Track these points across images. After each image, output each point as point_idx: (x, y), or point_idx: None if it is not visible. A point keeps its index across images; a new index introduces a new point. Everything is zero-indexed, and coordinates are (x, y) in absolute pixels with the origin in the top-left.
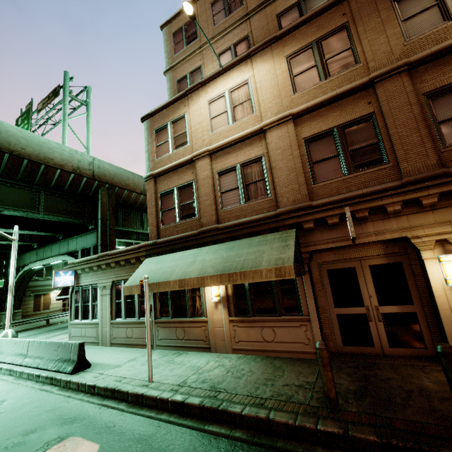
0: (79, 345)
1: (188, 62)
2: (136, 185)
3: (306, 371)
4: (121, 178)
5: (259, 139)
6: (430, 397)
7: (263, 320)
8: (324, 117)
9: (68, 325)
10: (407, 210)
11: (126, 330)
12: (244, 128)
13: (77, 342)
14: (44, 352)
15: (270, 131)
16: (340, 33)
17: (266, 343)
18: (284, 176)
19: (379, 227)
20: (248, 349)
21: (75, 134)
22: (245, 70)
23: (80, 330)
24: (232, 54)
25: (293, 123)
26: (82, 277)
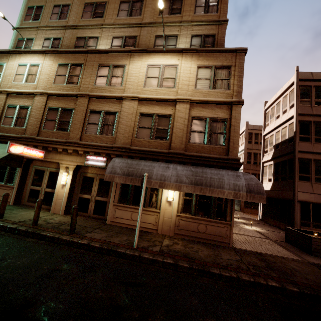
0: None
1: (29, 31)
2: None
3: None
4: None
5: (32, 97)
6: (13, 214)
7: None
8: (59, 101)
9: None
10: (64, 152)
11: None
12: (28, 88)
13: None
14: None
15: (37, 96)
16: (79, 67)
17: None
18: (33, 120)
19: (53, 156)
20: None
21: None
22: (41, 58)
23: None
24: (51, 43)
25: (47, 97)
26: None
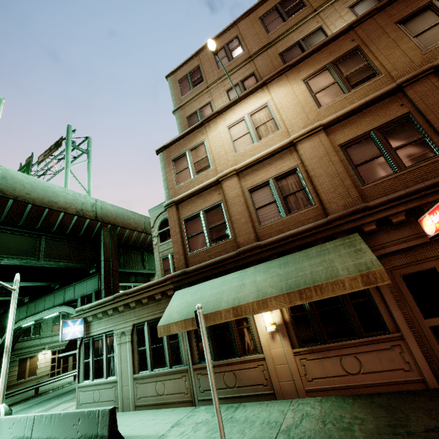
0: (110, 412)
1: (196, 101)
2: (137, 224)
3: (432, 406)
4: (123, 217)
5: (289, 152)
6: None
7: (340, 347)
8: (356, 123)
9: (63, 392)
10: None
11: (155, 385)
12: (271, 144)
13: (106, 409)
14: (56, 429)
15: (301, 143)
16: (354, 54)
17: (351, 376)
18: (326, 182)
19: None
20: (328, 389)
21: (77, 179)
22: (262, 96)
23: (91, 393)
24: (241, 89)
25: (324, 133)
26: (94, 324)
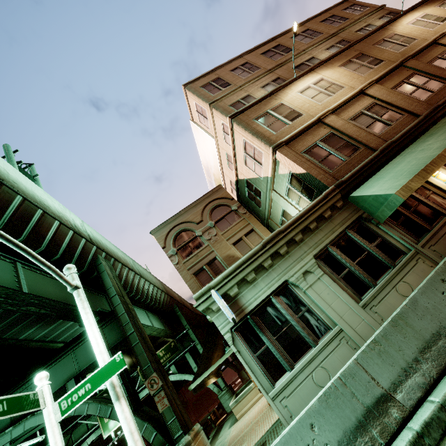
0: None
1: (232, 95)
2: (124, 260)
3: None
4: (111, 249)
5: (361, 97)
6: None
7: None
8: (391, 79)
9: None
10: None
11: (397, 291)
12: (345, 94)
13: None
14: (422, 325)
15: (367, 91)
16: (361, 56)
17: None
18: (402, 103)
19: None
20: None
21: None
22: (314, 75)
23: (308, 382)
24: (274, 85)
25: (378, 84)
26: (246, 294)
